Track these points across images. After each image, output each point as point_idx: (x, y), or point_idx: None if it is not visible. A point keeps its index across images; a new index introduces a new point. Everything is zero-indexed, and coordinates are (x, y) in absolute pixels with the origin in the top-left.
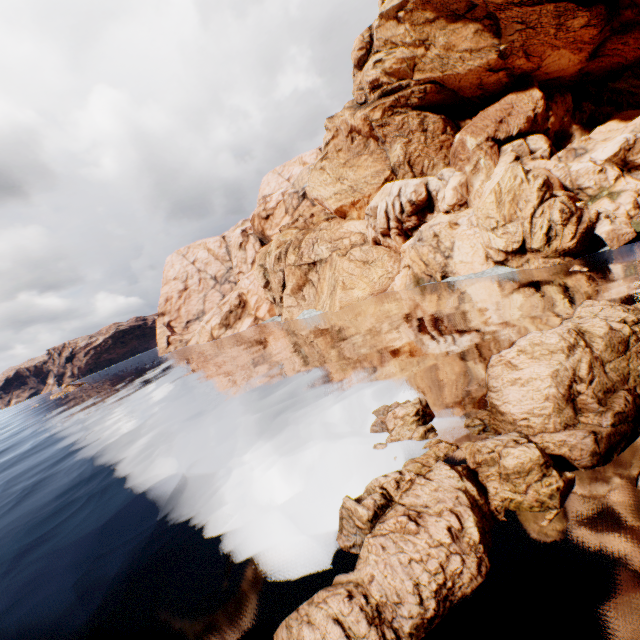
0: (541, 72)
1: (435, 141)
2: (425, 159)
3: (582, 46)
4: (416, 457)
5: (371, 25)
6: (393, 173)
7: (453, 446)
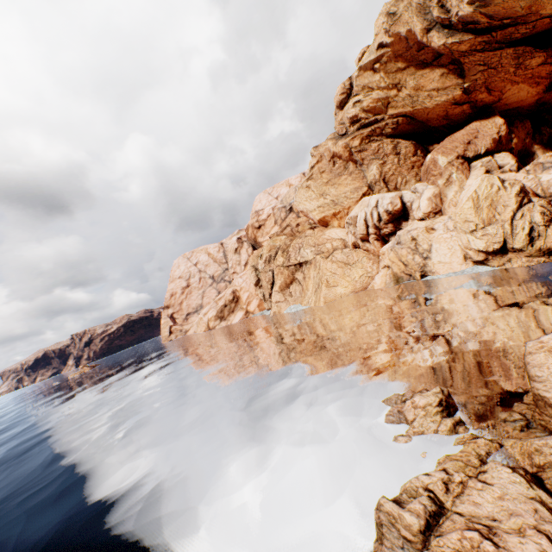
0: (501, 103)
1: (407, 162)
2: (398, 177)
3: (539, 80)
4: (452, 454)
5: (351, 76)
6: (370, 189)
7: (494, 443)
